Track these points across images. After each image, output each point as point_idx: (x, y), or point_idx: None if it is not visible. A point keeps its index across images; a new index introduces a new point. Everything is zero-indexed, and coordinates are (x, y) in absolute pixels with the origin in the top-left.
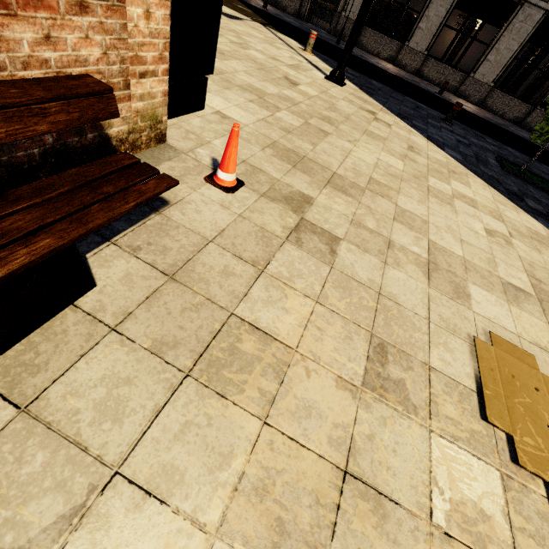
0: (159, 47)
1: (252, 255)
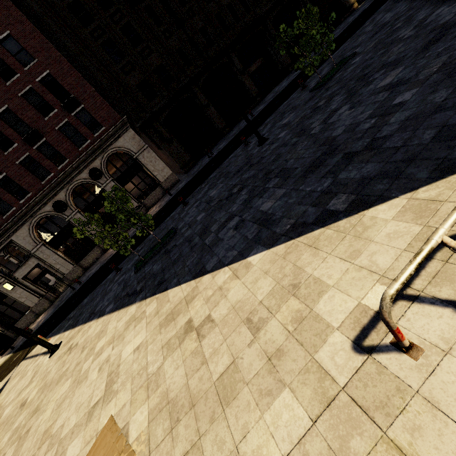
0: None
1: None
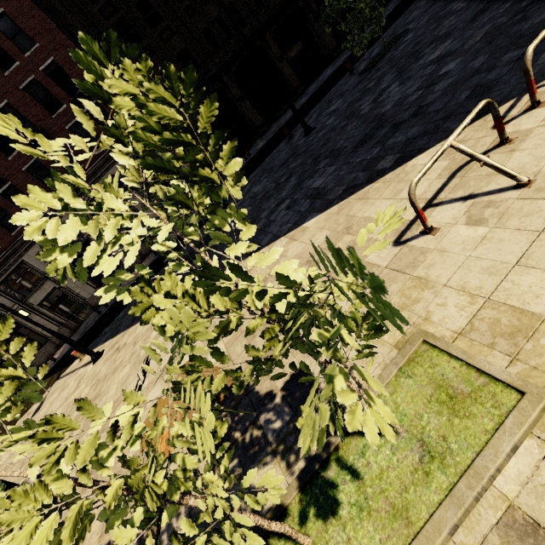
0: None
1: None
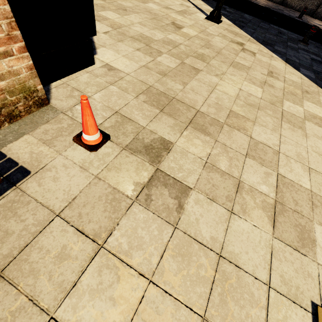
0: (3, 28)
1: (96, 226)
